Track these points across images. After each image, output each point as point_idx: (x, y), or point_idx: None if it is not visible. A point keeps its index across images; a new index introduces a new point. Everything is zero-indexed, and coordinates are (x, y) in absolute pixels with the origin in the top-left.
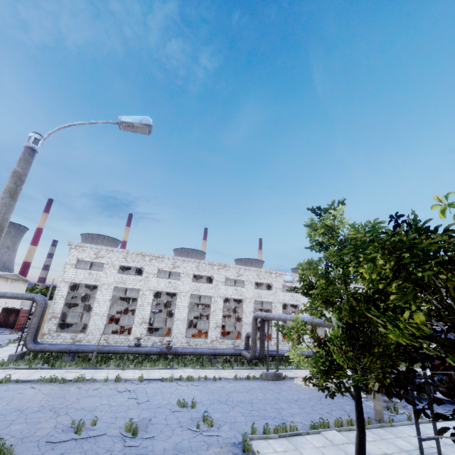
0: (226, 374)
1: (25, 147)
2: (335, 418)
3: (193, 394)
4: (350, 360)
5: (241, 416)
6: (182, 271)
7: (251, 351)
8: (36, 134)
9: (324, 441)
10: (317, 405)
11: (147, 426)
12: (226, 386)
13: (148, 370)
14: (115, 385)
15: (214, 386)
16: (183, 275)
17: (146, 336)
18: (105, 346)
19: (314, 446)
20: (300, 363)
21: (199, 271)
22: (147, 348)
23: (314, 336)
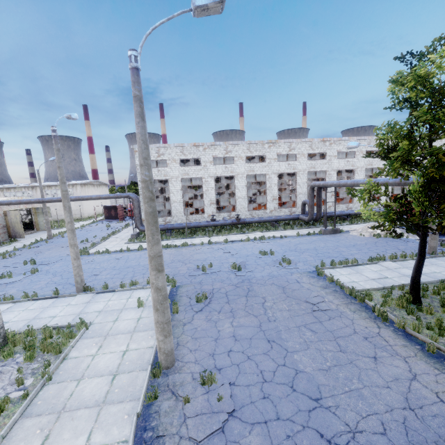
0: (289, 233)
1: (131, 69)
2: (390, 254)
3: (268, 248)
4: (427, 207)
5: (310, 257)
6: (235, 155)
7: (309, 215)
8: (133, 51)
9: (380, 267)
10: (373, 247)
11: (245, 266)
12: (292, 241)
13: (227, 236)
14: (210, 246)
15: (282, 241)
16: (237, 159)
17: (216, 213)
18: (190, 223)
19: (372, 270)
20: (370, 216)
21: (251, 153)
22: (221, 222)
23: (386, 194)
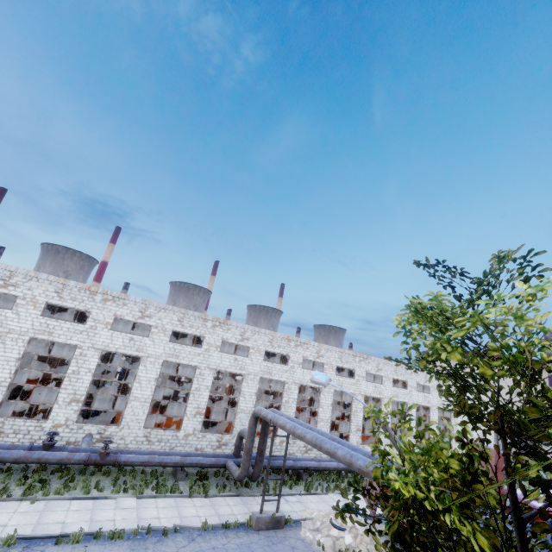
0: (192, 511)
1: None
2: None
3: None
4: None
5: None
6: (155, 324)
7: (241, 468)
8: None
9: None
10: None
11: None
12: None
13: (47, 504)
14: None
15: None
16: (156, 330)
17: (75, 424)
18: None
19: None
20: None
21: (183, 327)
22: (63, 454)
23: None
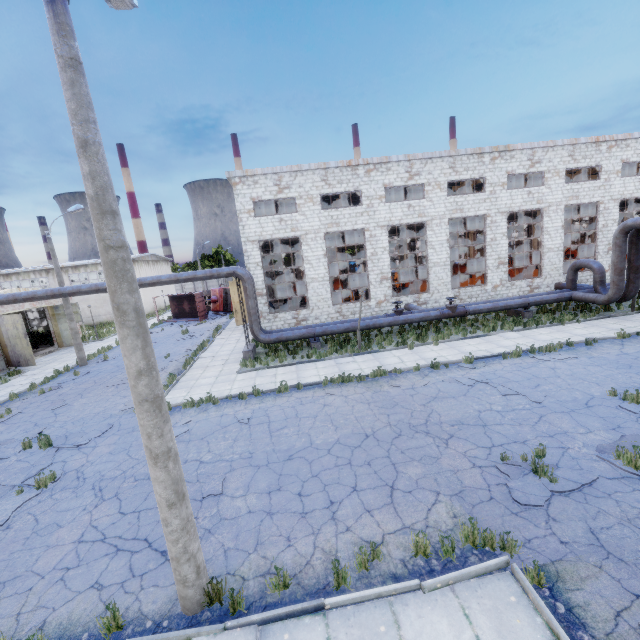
0: (582, 332)
1: None
2: None
3: (600, 375)
4: None
5: None
6: (426, 182)
7: (613, 290)
8: None
9: None
10: None
11: None
12: (628, 352)
13: (447, 344)
14: (441, 375)
15: (606, 355)
16: (430, 188)
17: (392, 298)
18: (354, 321)
19: None
20: None
21: (457, 174)
22: (420, 314)
23: None
